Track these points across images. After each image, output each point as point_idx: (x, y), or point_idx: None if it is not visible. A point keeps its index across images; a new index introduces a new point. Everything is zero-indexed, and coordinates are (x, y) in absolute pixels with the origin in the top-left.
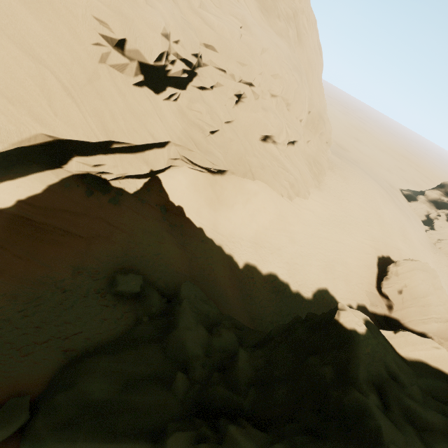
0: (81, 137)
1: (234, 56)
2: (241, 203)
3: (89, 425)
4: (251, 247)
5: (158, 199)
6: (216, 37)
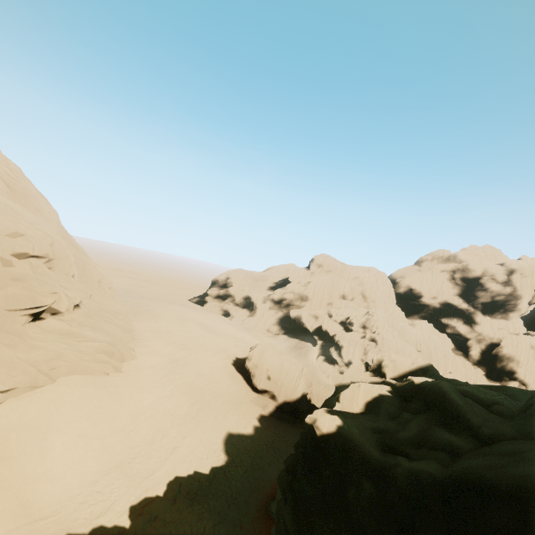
0: None
1: None
2: (53, 430)
3: None
4: (117, 478)
5: None
6: None
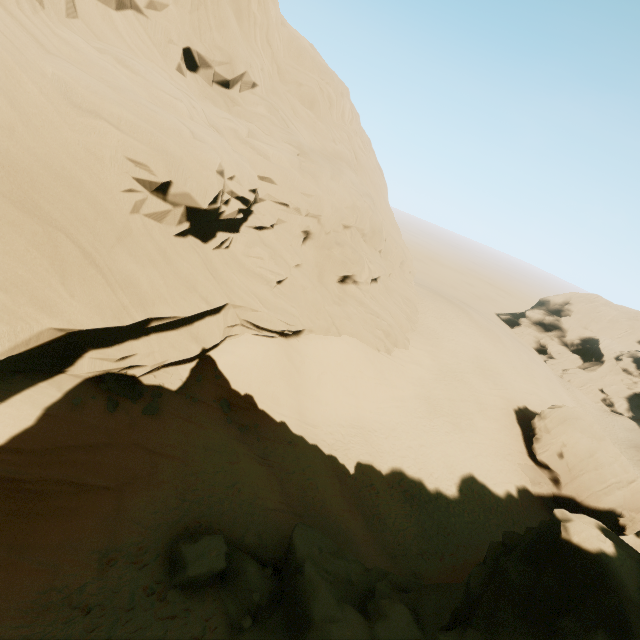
0: (109, 322)
1: (297, 187)
2: (329, 371)
3: None
4: (357, 435)
5: (215, 390)
6: (273, 168)
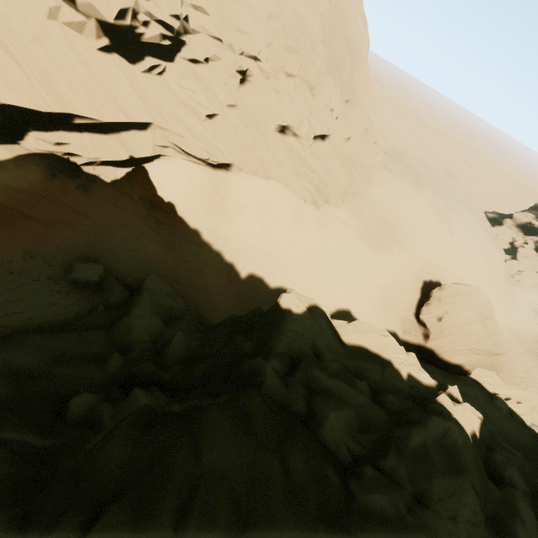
0: (27, 104)
1: (232, 21)
2: (250, 206)
3: (2, 383)
4: (260, 257)
5: (143, 192)
6: None
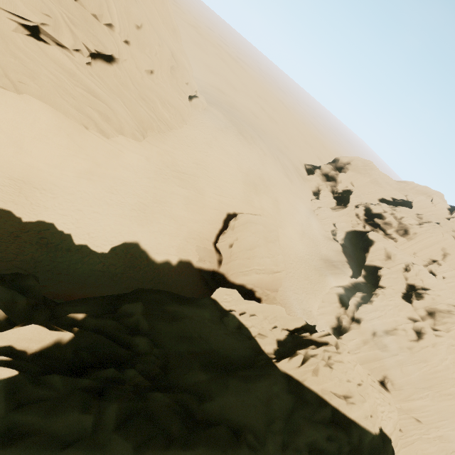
0: None
1: None
2: None
3: None
4: (12, 186)
5: None
6: None
